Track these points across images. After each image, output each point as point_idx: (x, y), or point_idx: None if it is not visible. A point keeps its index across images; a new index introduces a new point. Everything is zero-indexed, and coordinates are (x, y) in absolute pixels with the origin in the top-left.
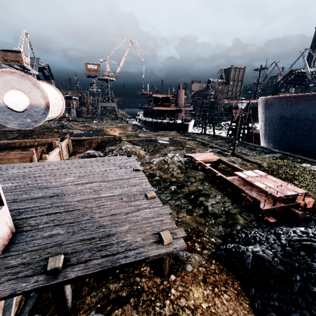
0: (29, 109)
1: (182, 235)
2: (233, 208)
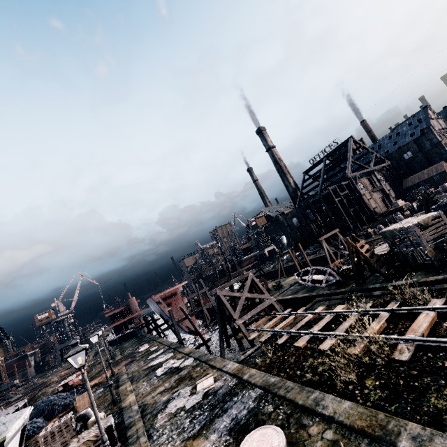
0: None
1: None
2: None
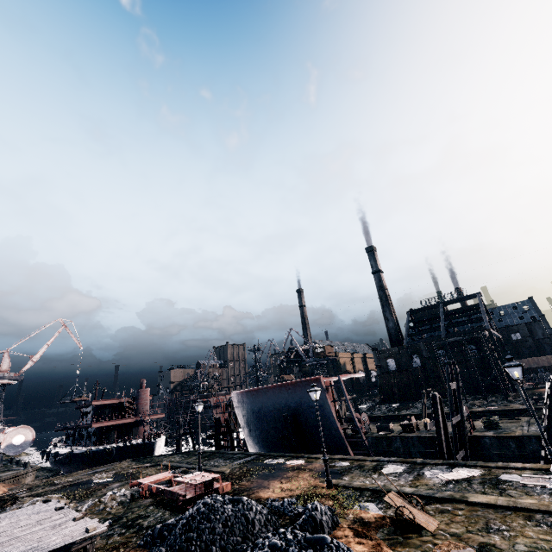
0: (23, 443)
1: (106, 525)
2: (170, 516)
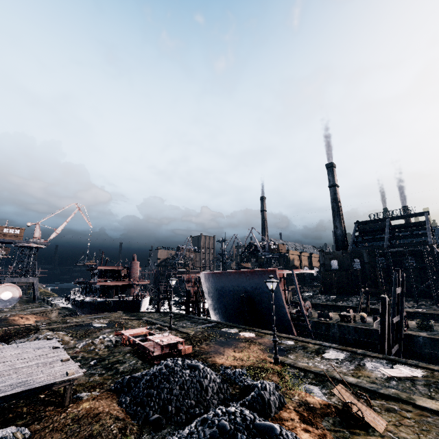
0: (11, 299)
1: (83, 371)
2: (141, 365)
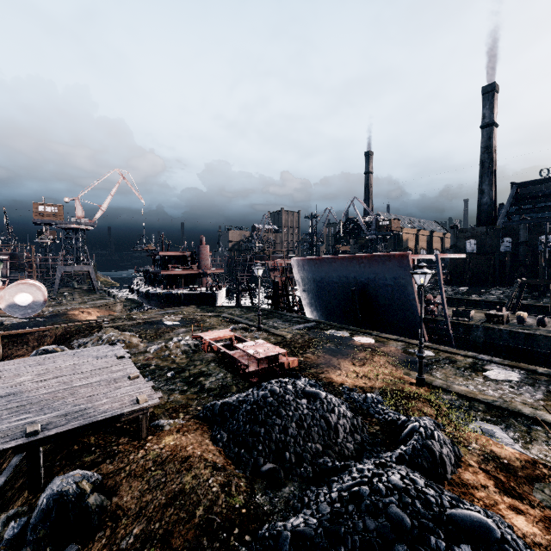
0: (32, 304)
1: (158, 396)
2: (232, 381)
